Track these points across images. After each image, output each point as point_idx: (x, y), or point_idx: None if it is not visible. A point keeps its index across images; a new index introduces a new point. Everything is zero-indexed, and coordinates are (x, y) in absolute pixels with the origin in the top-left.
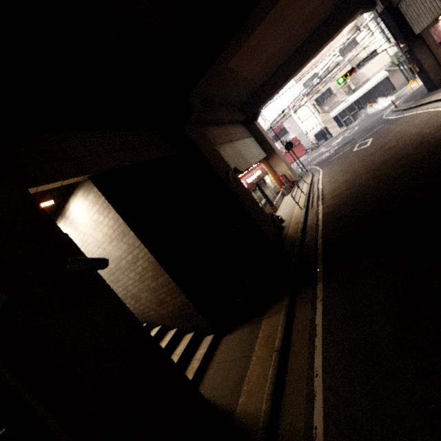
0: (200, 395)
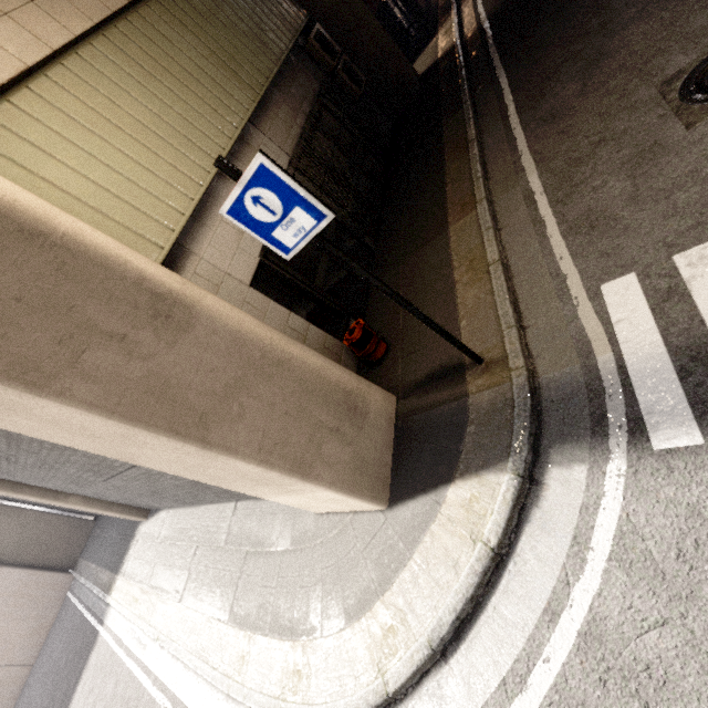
0: (414, 68)
